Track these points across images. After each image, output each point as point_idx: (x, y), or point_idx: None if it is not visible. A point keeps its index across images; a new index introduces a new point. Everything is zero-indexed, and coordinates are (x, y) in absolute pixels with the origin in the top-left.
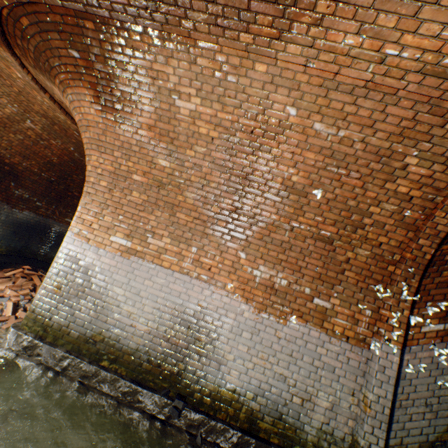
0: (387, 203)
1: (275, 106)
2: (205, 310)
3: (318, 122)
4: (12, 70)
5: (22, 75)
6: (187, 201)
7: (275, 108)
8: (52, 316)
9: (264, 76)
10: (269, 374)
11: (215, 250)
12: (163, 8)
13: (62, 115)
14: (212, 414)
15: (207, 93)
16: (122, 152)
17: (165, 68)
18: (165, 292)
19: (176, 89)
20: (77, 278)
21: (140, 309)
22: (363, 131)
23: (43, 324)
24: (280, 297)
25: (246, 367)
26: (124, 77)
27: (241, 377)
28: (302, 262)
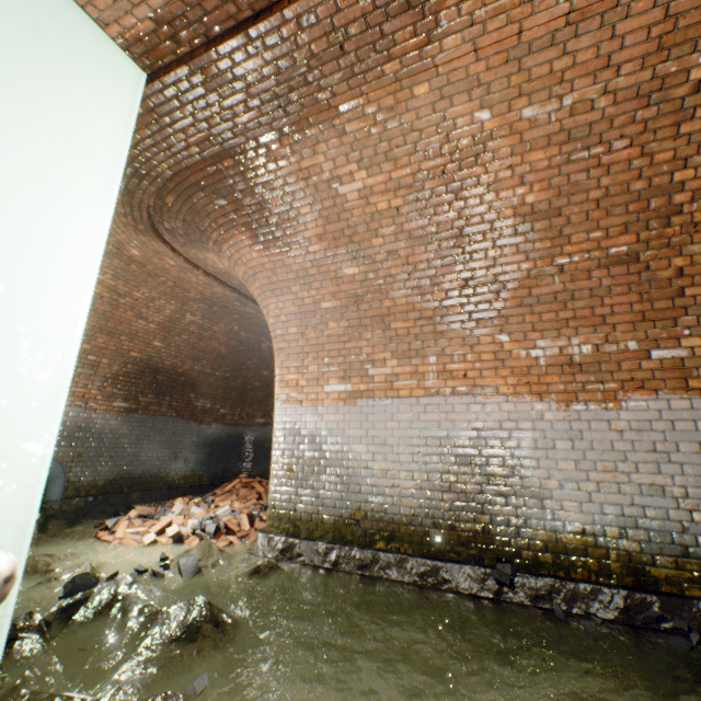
0: (699, 154)
1: (458, 123)
2: (483, 432)
3: (526, 108)
4: (165, 261)
5: (174, 262)
6: (398, 303)
7: (460, 126)
8: (295, 506)
9: (430, 97)
10: (630, 490)
11: (462, 347)
12: (295, 96)
13: (219, 287)
14: (562, 575)
15: (370, 159)
16: (299, 284)
17: (314, 160)
18: (418, 429)
19: (334, 176)
20: (305, 451)
21: (395, 462)
22: (598, 79)
23: (289, 519)
24: (590, 372)
25: (585, 491)
26: (275, 197)
27: (585, 508)
28: (602, 309)
